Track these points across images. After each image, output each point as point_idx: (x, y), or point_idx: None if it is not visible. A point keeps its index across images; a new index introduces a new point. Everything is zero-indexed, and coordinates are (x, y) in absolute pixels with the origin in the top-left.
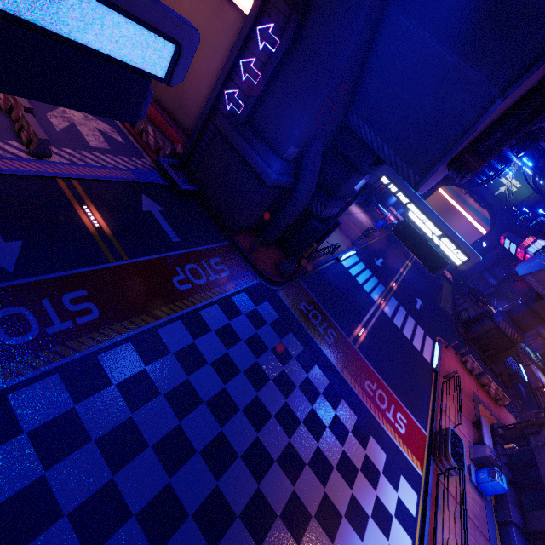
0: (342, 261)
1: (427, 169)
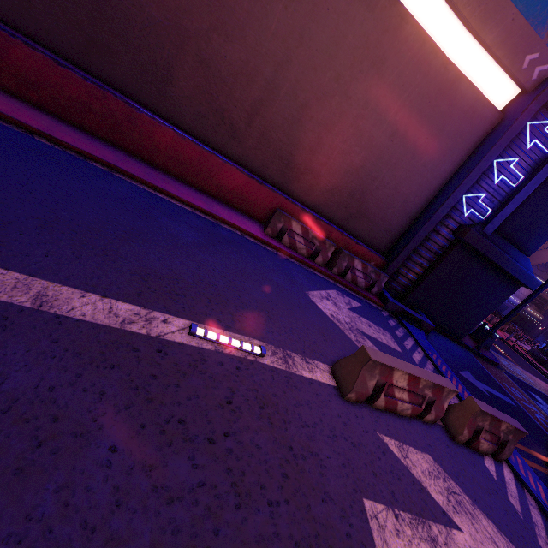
0: None
1: None
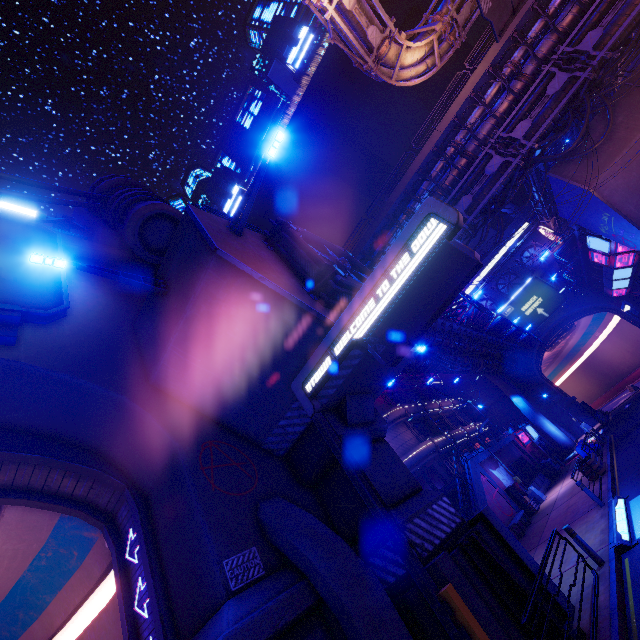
0: (632, 536)
1: (324, 331)
